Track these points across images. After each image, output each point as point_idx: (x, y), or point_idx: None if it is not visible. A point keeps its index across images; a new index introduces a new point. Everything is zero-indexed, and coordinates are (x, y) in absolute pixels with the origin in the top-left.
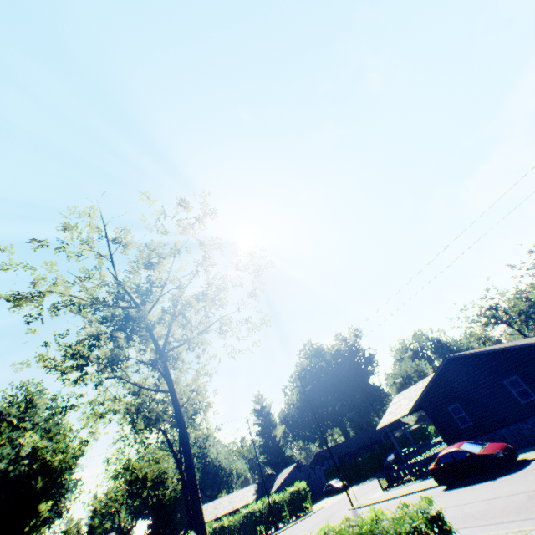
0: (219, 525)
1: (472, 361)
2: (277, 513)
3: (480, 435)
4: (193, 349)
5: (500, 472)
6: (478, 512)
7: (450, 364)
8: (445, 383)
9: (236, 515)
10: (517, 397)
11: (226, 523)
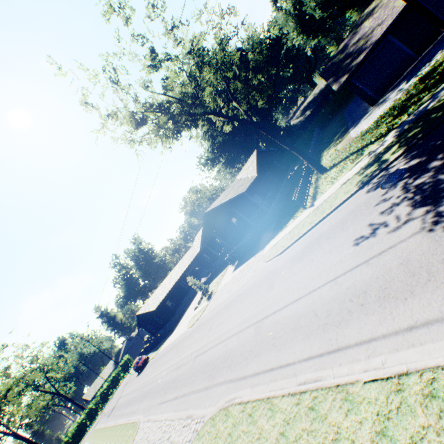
0: (89, 408)
1: (145, 313)
2: (117, 379)
3: (158, 332)
4: (3, 419)
5: (143, 369)
6: (121, 405)
7: (140, 314)
8: (143, 320)
9: (96, 398)
10: (159, 322)
11: (93, 404)
